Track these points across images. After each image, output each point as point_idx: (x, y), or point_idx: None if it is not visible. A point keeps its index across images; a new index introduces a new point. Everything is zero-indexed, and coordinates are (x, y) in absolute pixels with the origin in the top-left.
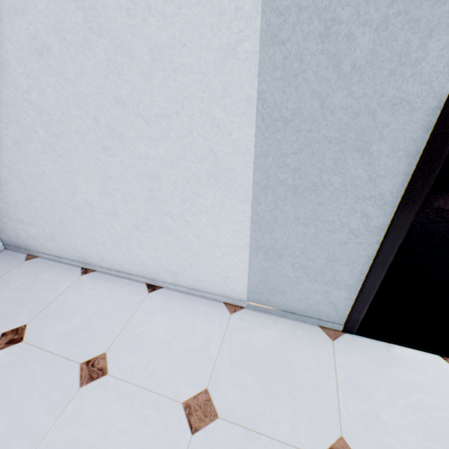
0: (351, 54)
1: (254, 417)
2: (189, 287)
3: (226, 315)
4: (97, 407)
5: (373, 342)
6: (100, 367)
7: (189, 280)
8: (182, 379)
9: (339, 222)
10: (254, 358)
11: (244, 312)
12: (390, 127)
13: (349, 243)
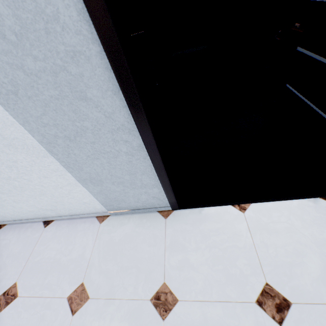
0: (4, 23)
1: (112, 290)
2: (69, 215)
3: (97, 225)
4: (12, 321)
5: (191, 210)
6: (13, 294)
7: (65, 211)
8: (67, 282)
9: (115, 150)
10: (114, 250)
11: (109, 219)
12: (85, 75)
13: (133, 161)
